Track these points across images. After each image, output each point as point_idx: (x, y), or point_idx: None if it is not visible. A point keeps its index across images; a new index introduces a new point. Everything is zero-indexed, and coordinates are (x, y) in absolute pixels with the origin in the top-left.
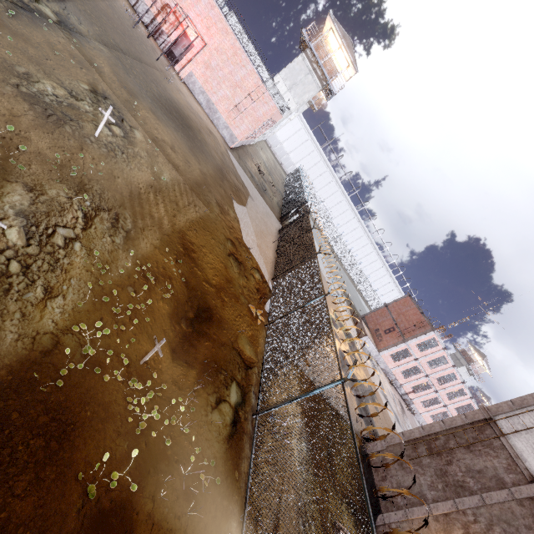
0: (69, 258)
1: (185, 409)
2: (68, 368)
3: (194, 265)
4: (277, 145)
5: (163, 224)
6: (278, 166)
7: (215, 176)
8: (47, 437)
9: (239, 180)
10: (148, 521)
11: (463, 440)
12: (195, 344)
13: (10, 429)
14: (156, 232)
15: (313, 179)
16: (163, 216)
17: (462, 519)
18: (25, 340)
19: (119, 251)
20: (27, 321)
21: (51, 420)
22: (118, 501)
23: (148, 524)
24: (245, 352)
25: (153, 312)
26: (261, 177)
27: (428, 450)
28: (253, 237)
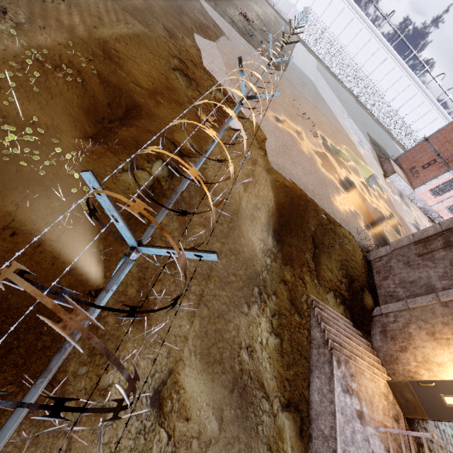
0: None
1: (81, 163)
2: None
3: (118, 68)
4: (280, 0)
5: (75, 30)
6: (282, 22)
7: (168, 9)
8: None
9: (208, 20)
10: (7, 217)
11: None
12: (116, 130)
13: None
14: (63, 33)
15: (329, 26)
16: (78, 25)
17: None
18: None
19: (4, 35)
20: None
21: None
22: None
23: (7, 219)
24: (183, 145)
25: (50, 90)
26: (248, 24)
27: (444, 244)
28: (220, 66)
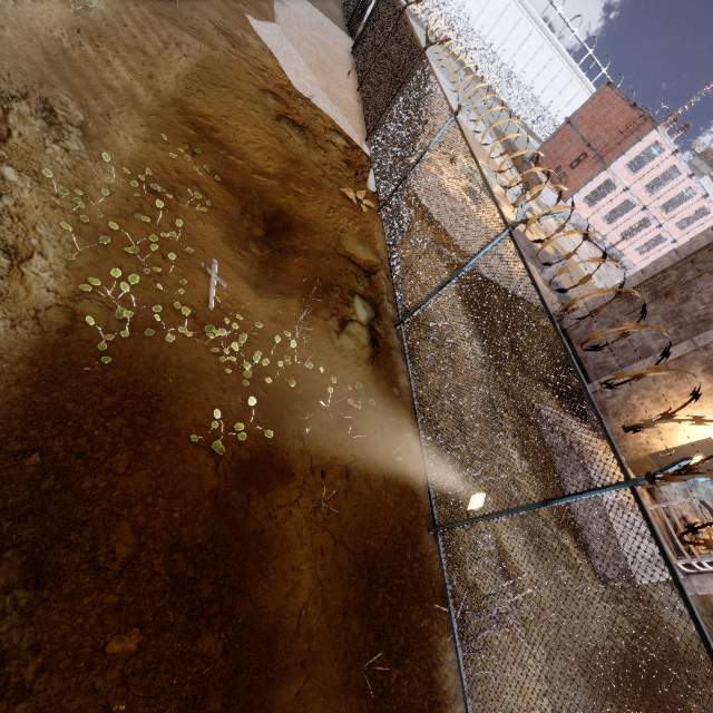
0: (10, 196)
1: (300, 344)
2: (110, 340)
3: (227, 153)
4: None
5: (137, 98)
6: None
7: None
8: (128, 415)
9: None
10: (303, 457)
11: (709, 265)
12: (282, 267)
13: (73, 420)
14: (133, 114)
15: None
16: (131, 82)
17: (703, 356)
18: (25, 323)
19: (87, 163)
20: (11, 301)
21: (122, 399)
22: (259, 450)
23: (305, 460)
24: (359, 256)
25: (195, 240)
26: None
27: (652, 296)
28: (309, 77)
